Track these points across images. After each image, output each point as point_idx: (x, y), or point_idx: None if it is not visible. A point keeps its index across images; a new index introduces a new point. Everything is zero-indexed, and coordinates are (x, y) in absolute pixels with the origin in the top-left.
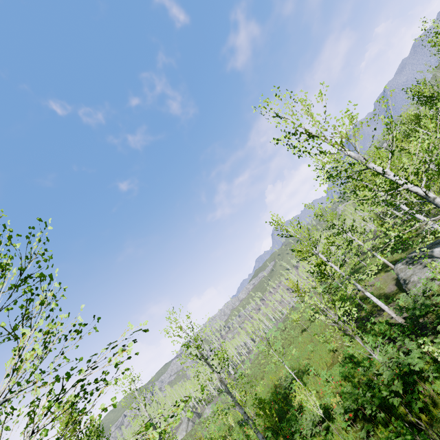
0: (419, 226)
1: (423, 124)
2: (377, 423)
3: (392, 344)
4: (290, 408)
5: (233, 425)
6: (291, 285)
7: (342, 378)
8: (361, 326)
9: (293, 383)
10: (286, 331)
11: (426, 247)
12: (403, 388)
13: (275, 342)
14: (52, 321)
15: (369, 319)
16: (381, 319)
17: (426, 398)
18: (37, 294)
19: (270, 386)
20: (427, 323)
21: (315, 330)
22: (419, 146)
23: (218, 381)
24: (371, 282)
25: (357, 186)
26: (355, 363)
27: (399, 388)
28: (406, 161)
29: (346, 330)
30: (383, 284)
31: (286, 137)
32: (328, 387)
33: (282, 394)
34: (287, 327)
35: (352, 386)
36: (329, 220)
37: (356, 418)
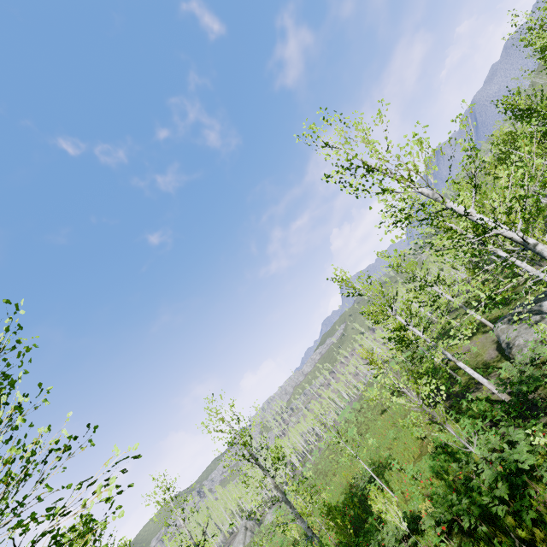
0: (516, 282)
1: (520, 144)
2: (478, 538)
3: (494, 430)
4: (369, 514)
5: (298, 539)
6: (365, 355)
7: (432, 474)
8: (455, 404)
9: (371, 481)
10: (362, 412)
11: (533, 300)
12: (510, 490)
13: (349, 426)
14: (18, 443)
15: (465, 395)
16: (481, 395)
17: (540, 506)
18: (5, 403)
19: (344, 486)
20: (539, 401)
21: (397, 411)
22: (511, 176)
23: (273, 487)
24: (466, 346)
25: (441, 226)
26: (449, 454)
27: (505, 493)
28: (496, 197)
29: (432, 416)
30: (481, 349)
31: (338, 173)
32: (416, 487)
33: (358, 497)
34: (364, 407)
35: (446, 485)
36: (409, 271)
37: (452, 530)
